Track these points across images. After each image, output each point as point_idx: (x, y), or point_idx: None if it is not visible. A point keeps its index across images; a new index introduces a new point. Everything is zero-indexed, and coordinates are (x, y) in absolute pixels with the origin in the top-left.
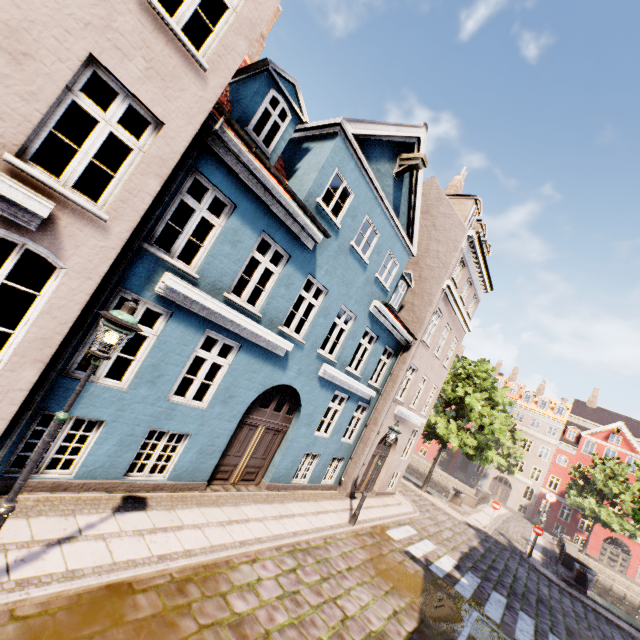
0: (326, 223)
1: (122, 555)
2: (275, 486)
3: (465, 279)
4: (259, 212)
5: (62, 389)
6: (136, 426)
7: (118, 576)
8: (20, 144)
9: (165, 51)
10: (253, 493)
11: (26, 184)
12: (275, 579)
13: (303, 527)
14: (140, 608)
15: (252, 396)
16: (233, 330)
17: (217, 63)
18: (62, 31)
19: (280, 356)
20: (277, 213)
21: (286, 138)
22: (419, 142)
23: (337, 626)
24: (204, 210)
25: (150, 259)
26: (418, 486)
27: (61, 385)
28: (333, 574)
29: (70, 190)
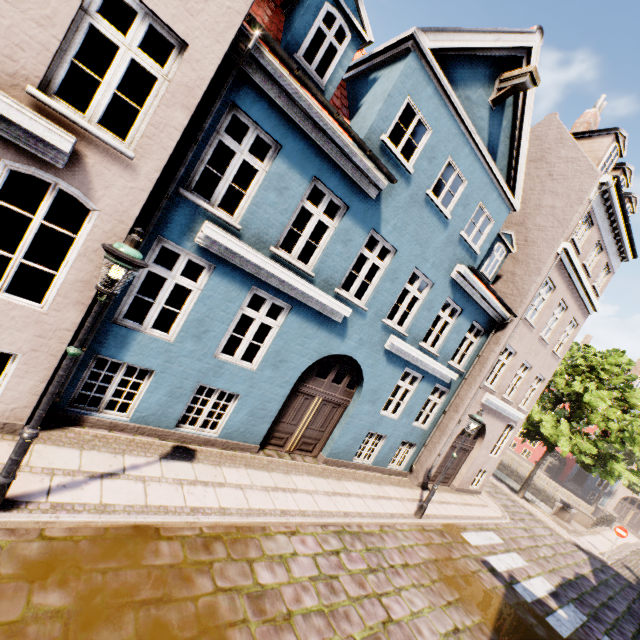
0: (394, 167)
1: (156, 500)
2: (334, 461)
3: (592, 242)
4: (309, 153)
5: (112, 335)
6: (184, 379)
7: (145, 519)
8: (42, 76)
9: None
10: (308, 464)
11: (51, 119)
12: (312, 557)
13: (357, 509)
14: (160, 555)
15: (305, 363)
16: (281, 289)
17: None
18: None
19: (337, 322)
20: (330, 154)
21: (345, 65)
22: (529, 55)
23: (376, 627)
24: (245, 152)
25: (188, 207)
26: (513, 490)
27: (111, 331)
28: (383, 567)
29: (96, 126)
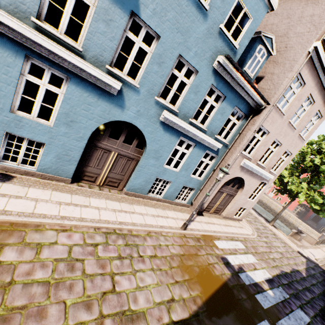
0: None
1: None
2: (132, 194)
3: None
4: None
5: None
6: None
7: None
8: None
9: None
10: (111, 194)
11: None
12: (70, 246)
13: (134, 221)
14: None
15: (94, 125)
16: (52, 59)
17: None
18: None
19: (115, 95)
20: None
21: None
22: None
23: (94, 296)
24: None
25: None
26: (267, 221)
27: None
28: (132, 256)
29: None
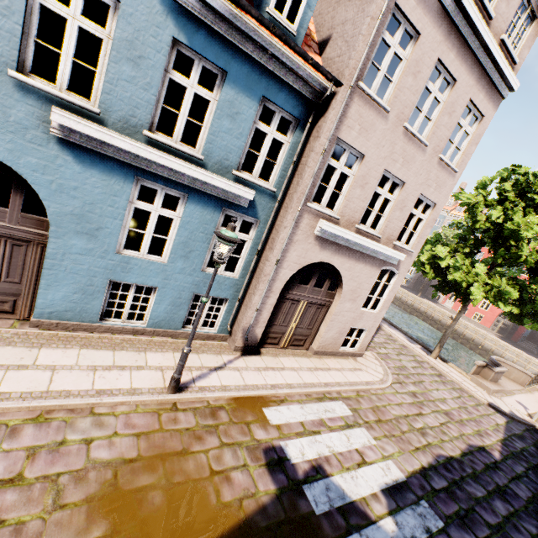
0: None
1: None
2: (55, 324)
3: None
4: None
5: None
6: None
7: None
8: None
9: None
10: None
11: None
12: None
13: (6, 388)
14: None
15: None
16: None
17: None
18: None
19: None
20: None
21: None
22: None
23: None
24: None
25: None
26: (429, 351)
27: None
28: None
29: None
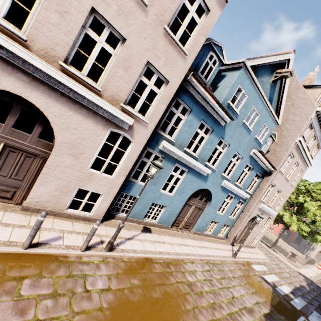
0: (231, 112)
1: (147, 248)
2: (197, 233)
3: (311, 136)
4: (201, 111)
5: (127, 184)
6: (148, 200)
7: (148, 255)
8: (125, 99)
9: (172, 51)
10: (188, 234)
11: (125, 113)
12: (201, 272)
13: (211, 253)
14: (156, 268)
15: (191, 192)
16: (186, 164)
17: (191, 50)
18: (140, 55)
19: (204, 175)
20: (209, 111)
21: (215, 73)
22: (288, 61)
23: (230, 299)
24: (179, 113)
25: (158, 135)
26: (268, 246)
27: (127, 183)
28: (226, 277)
29: (137, 113)
